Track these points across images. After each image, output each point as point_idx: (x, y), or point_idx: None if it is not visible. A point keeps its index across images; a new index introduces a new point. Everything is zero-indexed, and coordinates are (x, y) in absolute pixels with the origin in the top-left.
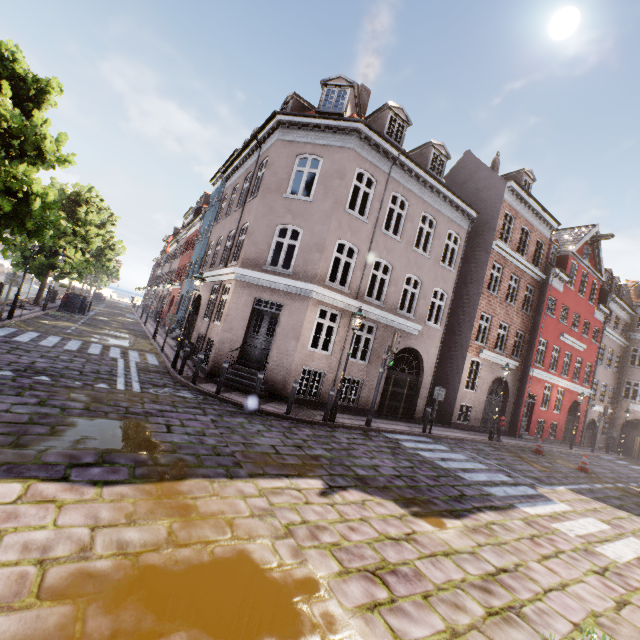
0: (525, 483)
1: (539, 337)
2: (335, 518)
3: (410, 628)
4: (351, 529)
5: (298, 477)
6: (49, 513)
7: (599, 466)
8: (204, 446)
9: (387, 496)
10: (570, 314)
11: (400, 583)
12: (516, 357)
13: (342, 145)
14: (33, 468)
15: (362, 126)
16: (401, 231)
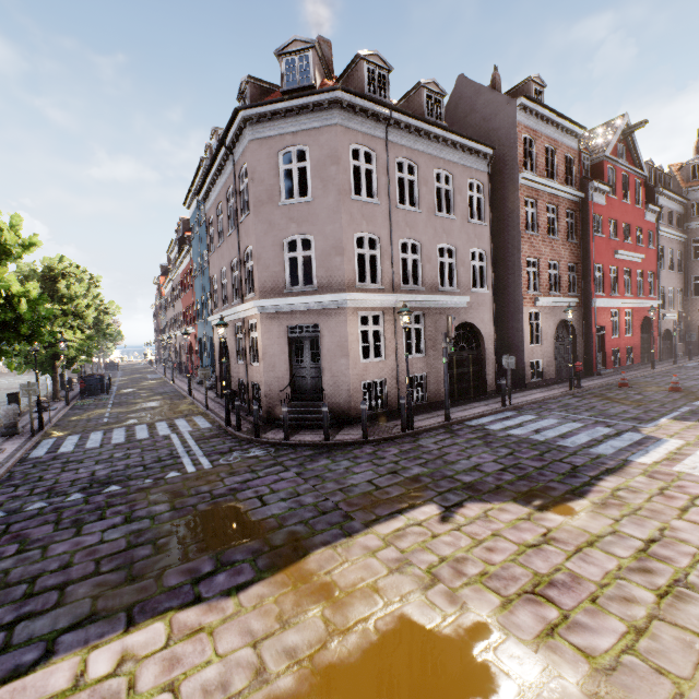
0: (627, 429)
1: (593, 263)
2: (468, 543)
3: (595, 641)
4: (489, 550)
5: (411, 509)
6: (205, 644)
7: (688, 378)
8: (305, 508)
9: (504, 498)
10: (619, 226)
11: (563, 594)
12: (574, 293)
13: (325, 124)
14: (162, 599)
15: (340, 93)
16: (418, 200)
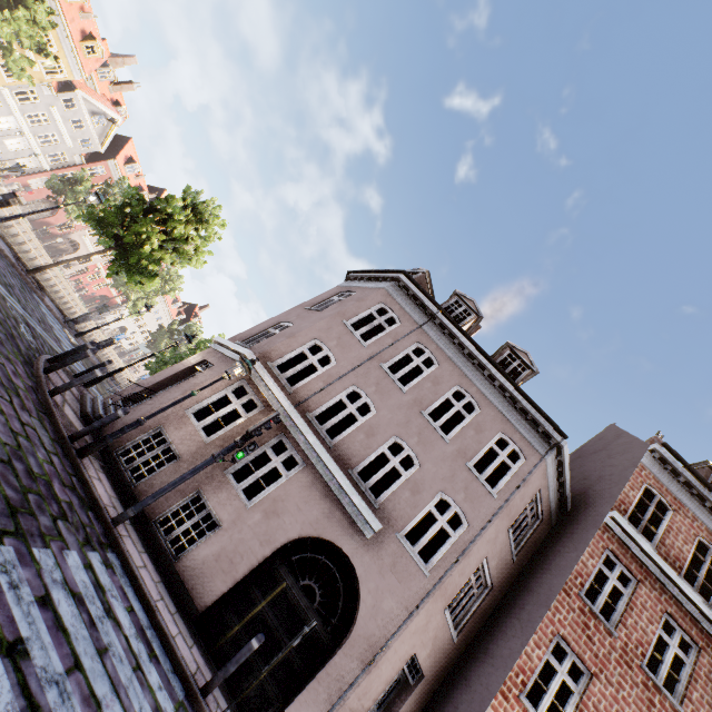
0: None
1: None
2: None
3: None
4: None
5: None
6: None
7: None
8: None
9: None
10: None
11: None
12: None
13: (378, 286)
14: None
15: (403, 276)
16: (413, 385)
